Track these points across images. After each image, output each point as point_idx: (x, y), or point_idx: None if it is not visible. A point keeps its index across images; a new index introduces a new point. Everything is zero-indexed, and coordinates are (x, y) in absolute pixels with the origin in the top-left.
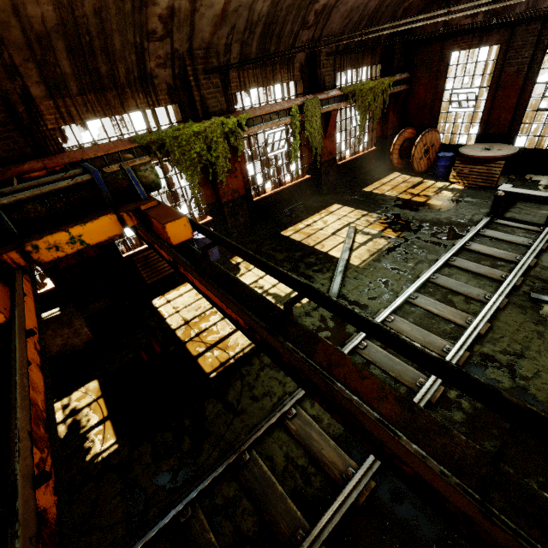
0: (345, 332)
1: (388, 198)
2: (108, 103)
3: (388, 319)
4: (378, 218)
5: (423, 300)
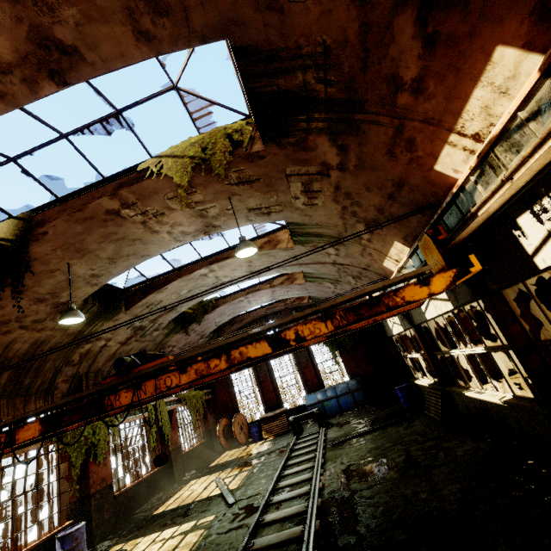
0: (255, 506)
1: (231, 460)
2: (14, 405)
3: (276, 485)
4: (232, 468)
5: (288, 471)
